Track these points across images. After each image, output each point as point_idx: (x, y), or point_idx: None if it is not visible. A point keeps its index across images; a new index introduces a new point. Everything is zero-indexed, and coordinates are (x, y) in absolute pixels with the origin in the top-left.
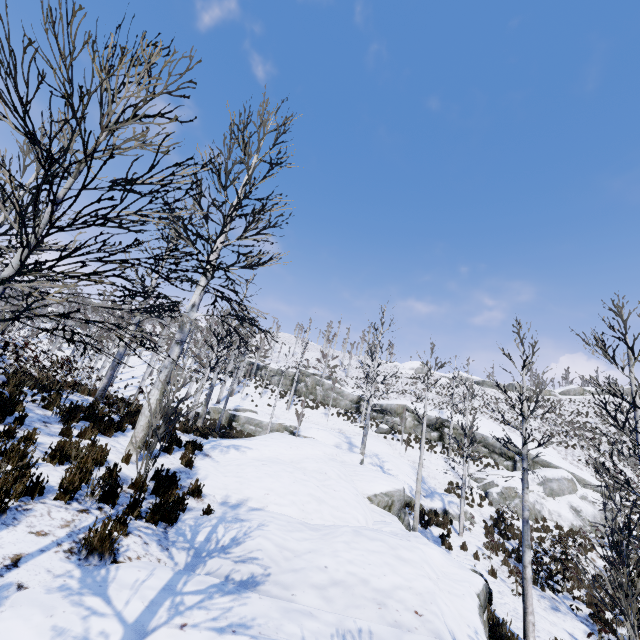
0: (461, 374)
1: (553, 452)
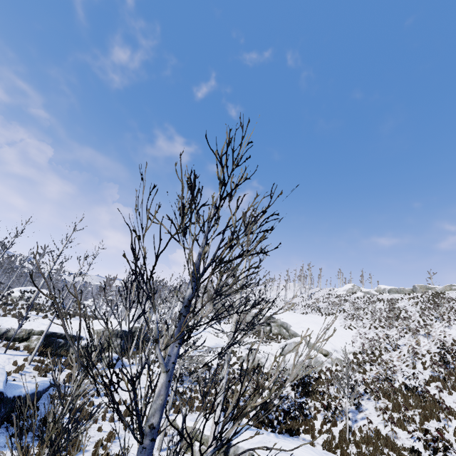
0: (379, 287)
1: (351, 332)
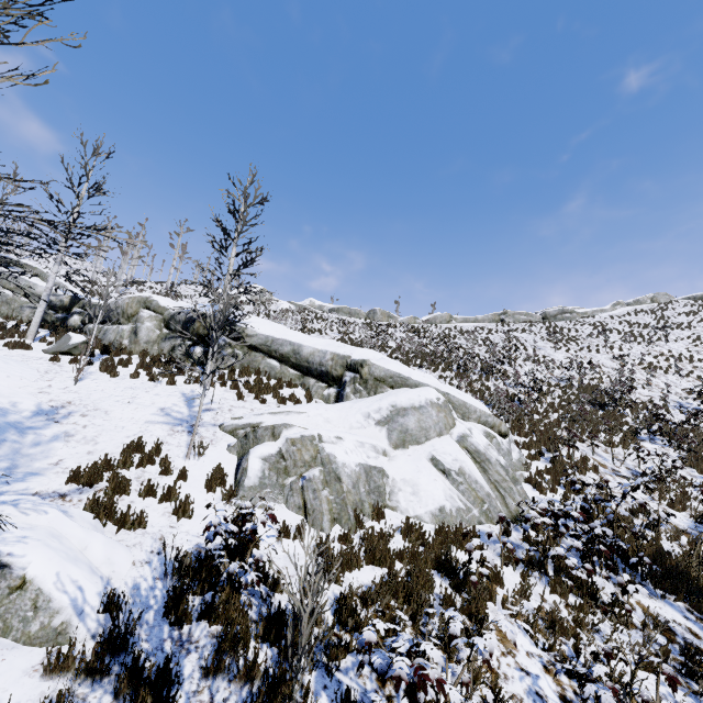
0: (313, 301)
1: None
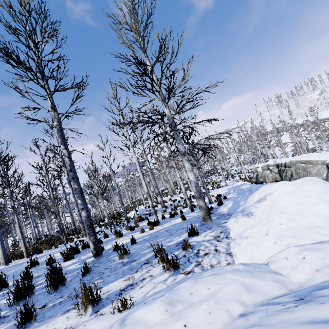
0: None
1: None
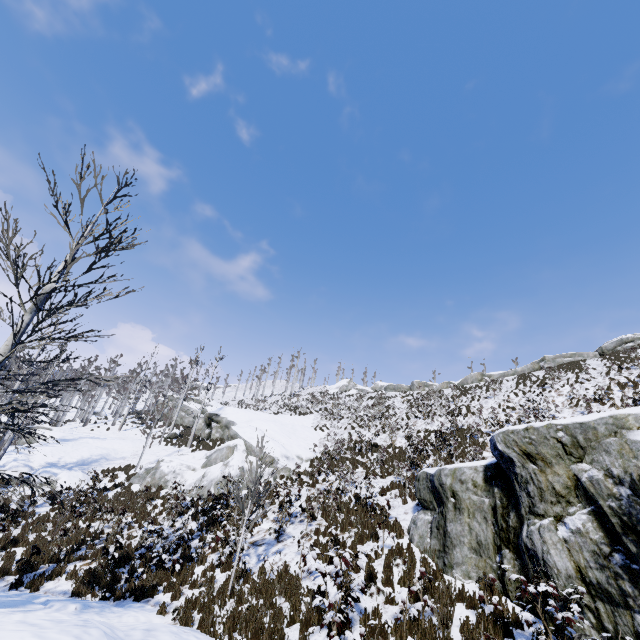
0: (377, 383)
1: (321, 434)
